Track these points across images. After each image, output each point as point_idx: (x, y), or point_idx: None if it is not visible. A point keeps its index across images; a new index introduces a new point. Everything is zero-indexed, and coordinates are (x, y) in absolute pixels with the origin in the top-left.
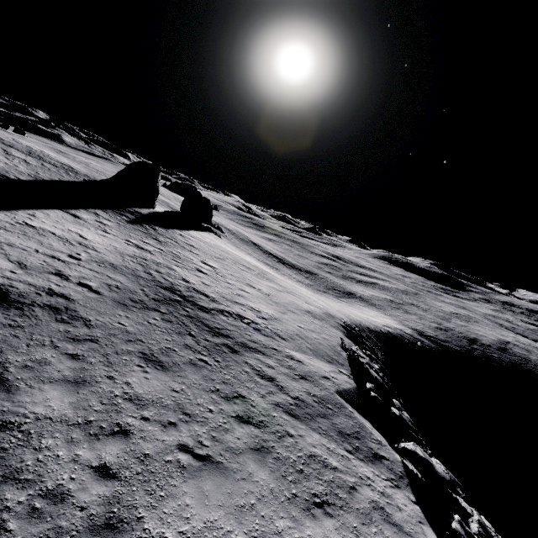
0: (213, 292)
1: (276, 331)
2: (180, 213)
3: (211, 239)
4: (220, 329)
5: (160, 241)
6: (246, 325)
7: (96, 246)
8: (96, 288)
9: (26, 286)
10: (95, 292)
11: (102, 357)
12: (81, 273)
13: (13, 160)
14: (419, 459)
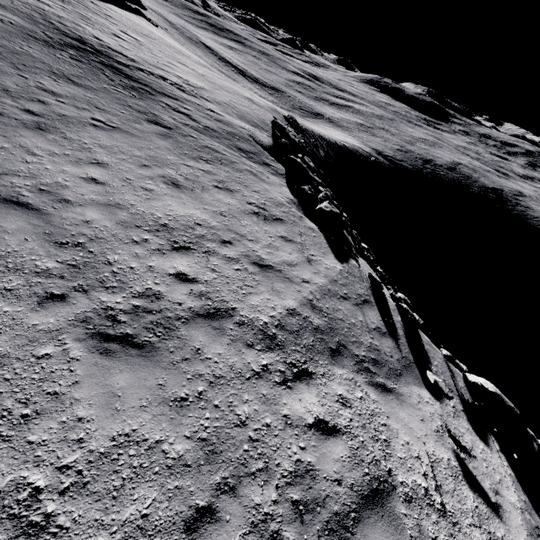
0: (134, 56)
1: (202, 96)
2: None
3: (140, 22)
4: (138, 80)
5: None
6: (169, 84)
7: None
8: None
9: None
10: None
11: (10, 64)
12: None
13: None
14: (295, 163)
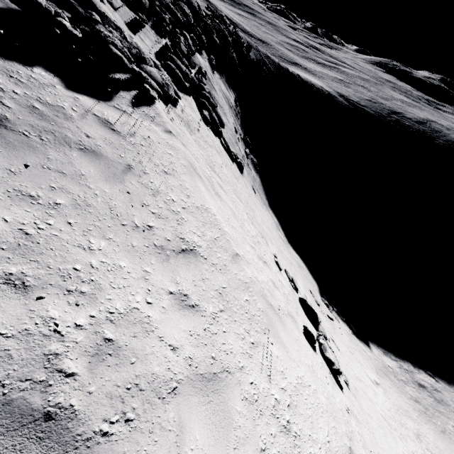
0: None
1: None
2: None
3: None
4: None
5: None
6: None
7: None
8: None
9: None
10: None
11: None
12: None
13: None
14: None
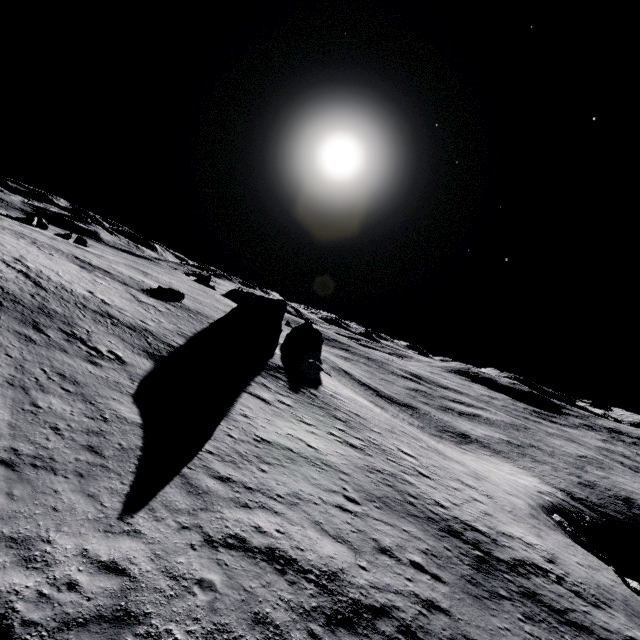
0: (475, 520)
1: (586, 589)
2: (283, 346)
3: (338, 387)
4: (567, 614)
5: (343, 421)
6: (564, 589)
7: (335, 462)
8: (429, 568)
9: (400, 598)
10: (438, 580)
11: None
12: (388, 536)
13: (150, 312)
14: None
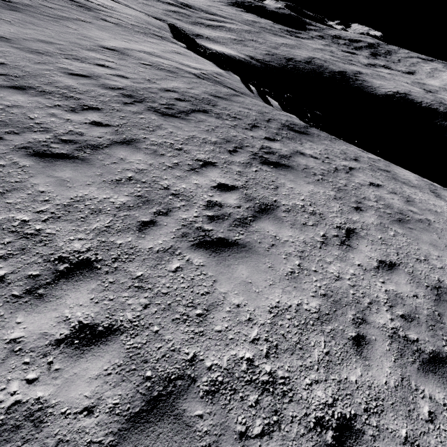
0: None
1: (118, 11)
2: None
3: None
4: (78, 2)
5: None
6: (96, 5)
7: None
8: None
9: None
10: None
11: None
12: None
13: None
14: (190, 38)
